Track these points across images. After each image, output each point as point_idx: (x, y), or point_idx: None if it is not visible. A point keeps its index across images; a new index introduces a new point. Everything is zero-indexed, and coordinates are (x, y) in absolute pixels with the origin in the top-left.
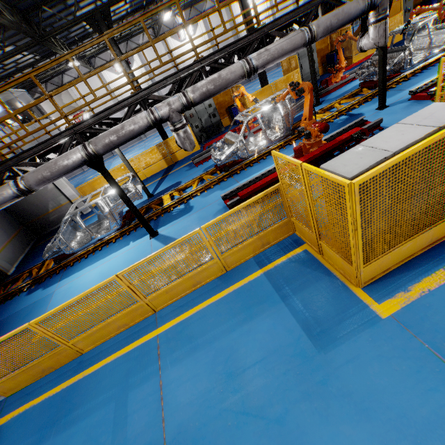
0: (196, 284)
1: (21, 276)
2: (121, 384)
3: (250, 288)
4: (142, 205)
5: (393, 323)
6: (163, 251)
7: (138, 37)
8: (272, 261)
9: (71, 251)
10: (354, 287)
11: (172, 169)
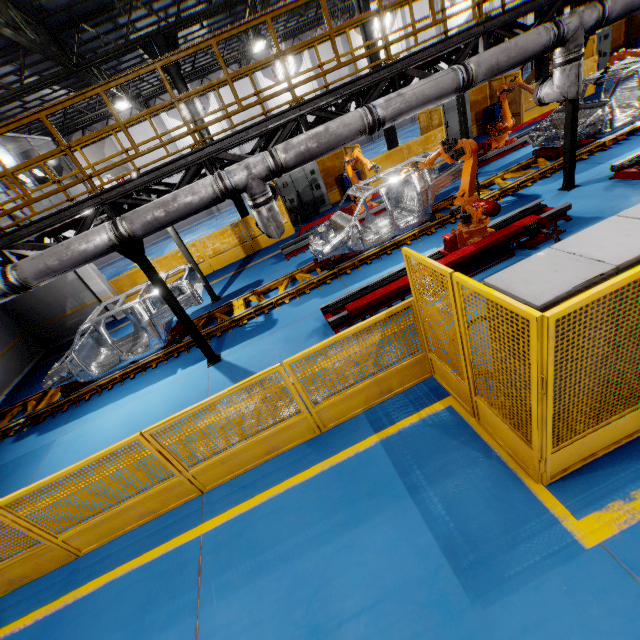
0: (271, 450)
1: (11, 410)
2: (131, 623)
3: (358, 467)
4: (203, 312)
5: (606, 560)
6: (219, 398)
7: (218, 74)
8: (396, 421)
9: (88, 378)
10: (532, 482)
11: (252, 260)
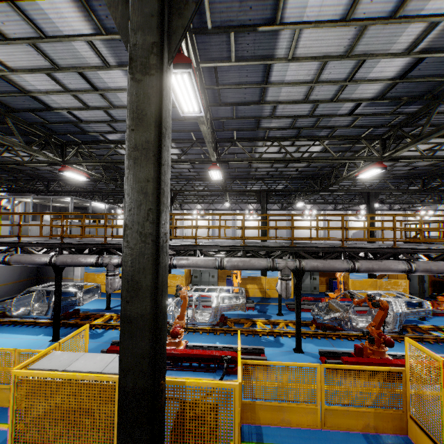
0: None
1: None
2: None
3: None
4: (95, 311)
5: None
6: None
7: (219, 205)
8: None
9: (11, 314)
10: None
11: None
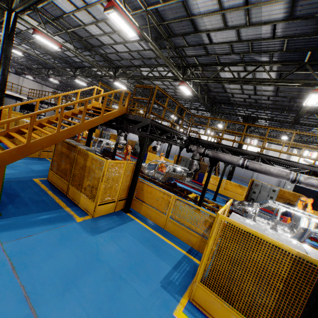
0: None
1: None
2: None
3: None
4: None
5: None
6: None
7: None
8: None
9: None
10: None
11: None
